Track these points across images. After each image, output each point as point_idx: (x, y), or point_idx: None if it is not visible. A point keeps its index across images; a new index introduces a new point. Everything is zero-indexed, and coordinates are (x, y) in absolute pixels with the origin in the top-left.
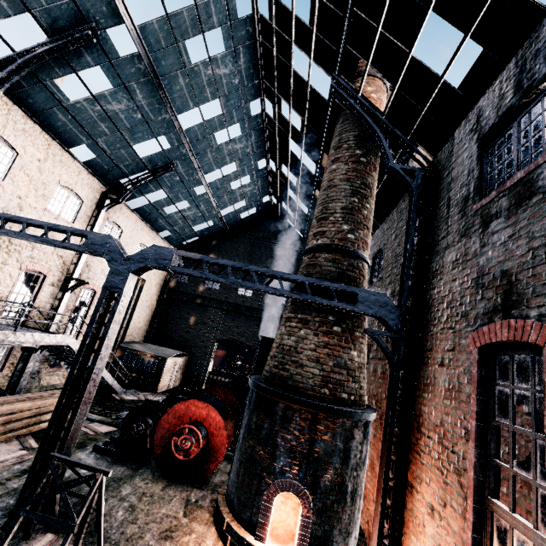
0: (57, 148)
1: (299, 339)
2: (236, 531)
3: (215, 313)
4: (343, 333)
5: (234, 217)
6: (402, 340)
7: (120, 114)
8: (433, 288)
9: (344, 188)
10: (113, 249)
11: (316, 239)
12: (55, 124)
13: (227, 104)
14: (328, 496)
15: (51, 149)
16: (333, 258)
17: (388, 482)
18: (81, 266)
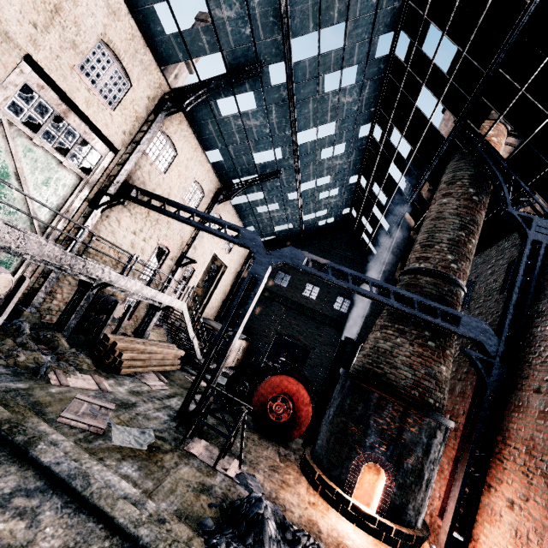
0: (200, 150)
1: (395, 346)
2: (327, 482)
3: (279, 308)
4: (436, 349)
5: (312, 224)
6: (497, 365)
7: (253, 128)
8: (536, 326)
9: (453, 221)
10: (258, 244)
11: (419, 262)
12: (203, 132)
13: (341, 126)
14: (408, 476)
15: (196, 152)
16: (434, 282)
17: (468, 477)
18: (193, 248)
